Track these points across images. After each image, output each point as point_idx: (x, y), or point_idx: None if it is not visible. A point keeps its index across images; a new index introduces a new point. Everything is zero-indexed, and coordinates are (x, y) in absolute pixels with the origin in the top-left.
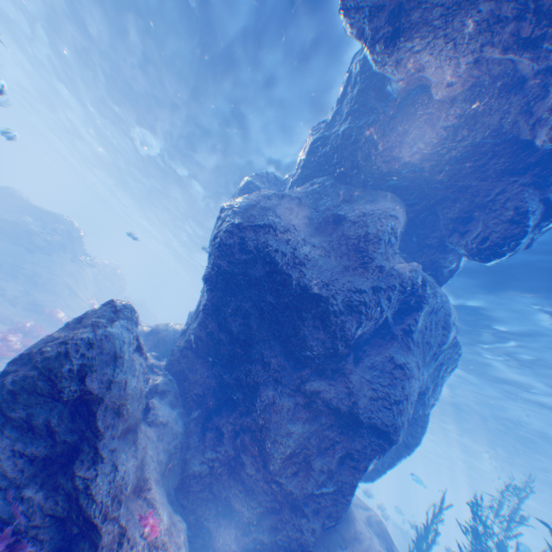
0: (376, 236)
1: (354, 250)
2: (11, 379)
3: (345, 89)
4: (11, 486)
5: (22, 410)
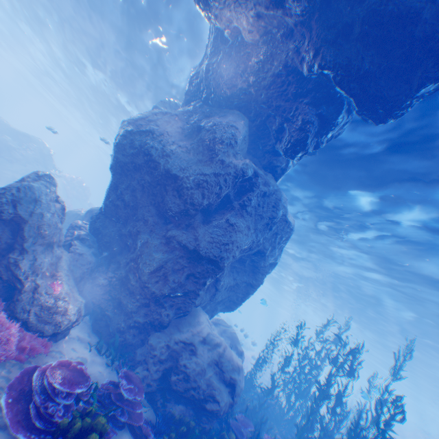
0: (222, 141)
1: (207, 150)
2: None
3: (208, 35)
4: None
5: None
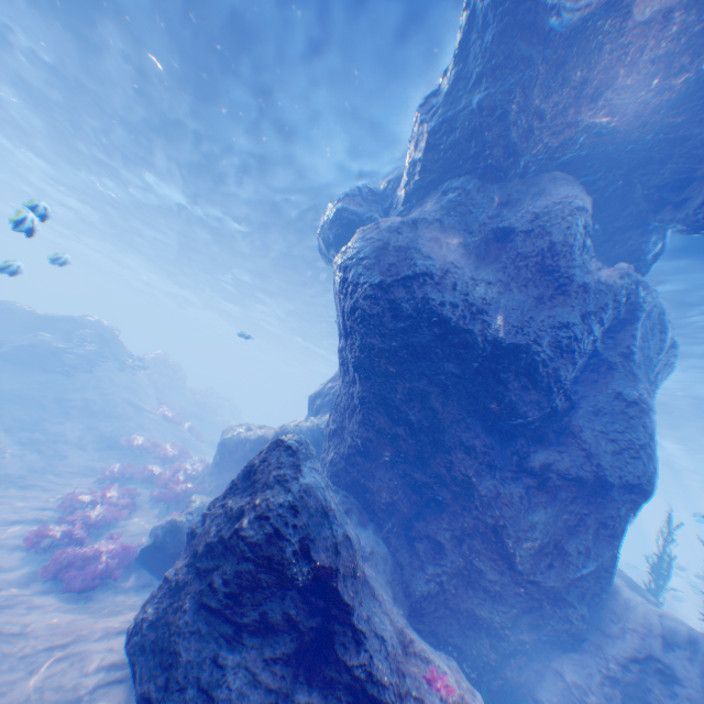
0: (565, 244)
1: (538, 271)
2: (219, 579)
3: (466, 36)
4: (279, 697)
5: (252, 611)
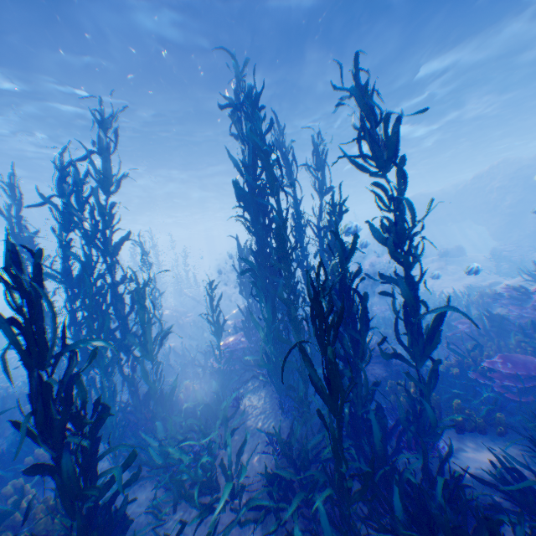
0: None
1: None
2: None
3: None
4: None
5: None
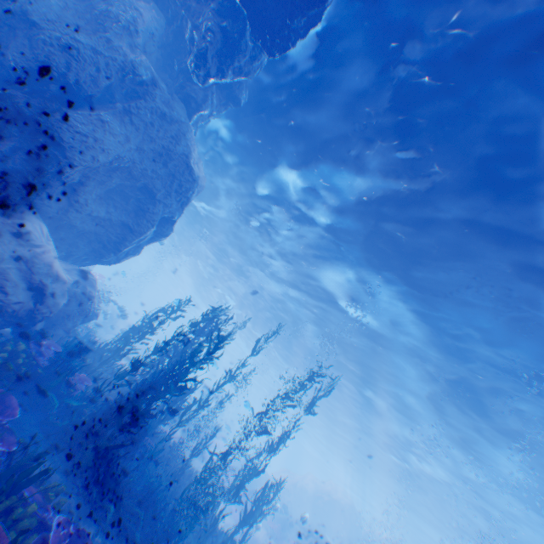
0: (117, 18)
1: (96, 22)
2: None
3: None
4: None
5: None
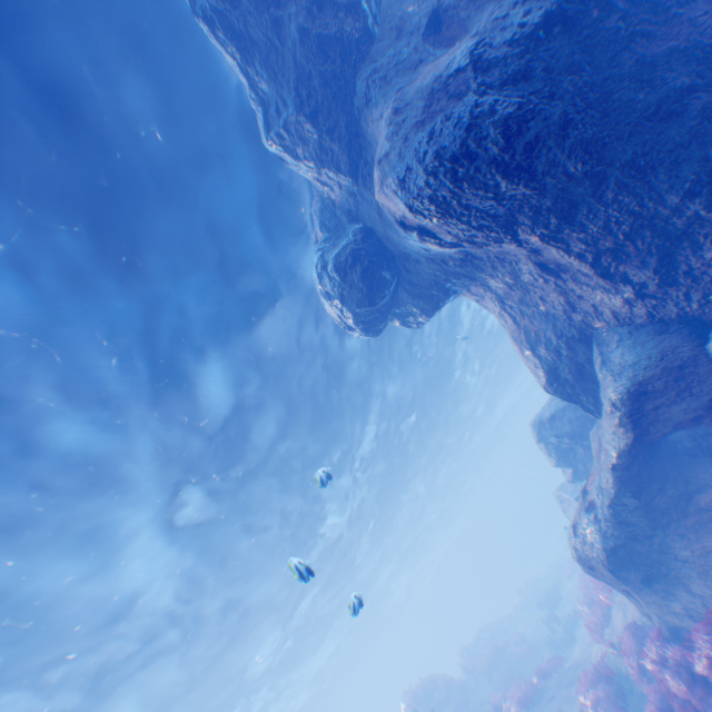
0: None
1: None
2: None
3: (235, 39)
4: None
5: None
